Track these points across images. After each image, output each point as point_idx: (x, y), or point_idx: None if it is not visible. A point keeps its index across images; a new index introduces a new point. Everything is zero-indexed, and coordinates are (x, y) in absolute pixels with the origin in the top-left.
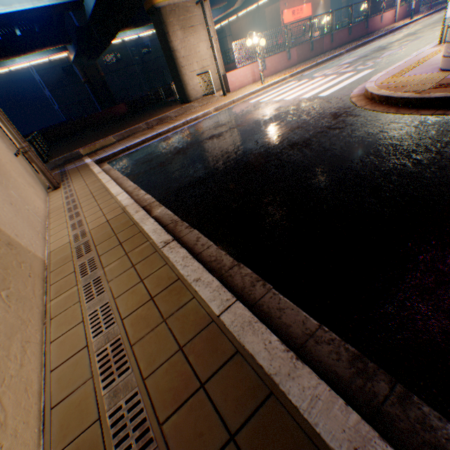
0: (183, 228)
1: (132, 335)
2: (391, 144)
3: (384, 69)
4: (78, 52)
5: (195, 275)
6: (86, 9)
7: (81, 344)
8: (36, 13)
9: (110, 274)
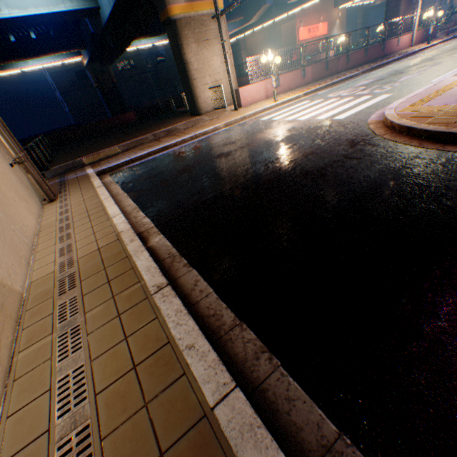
0: (180, 266)
1: (104, 422)
2: (417, 183)
3: (402, 94)
4: (91, 57)
5: (189, 339)
6: (102, 17)
7: (42, 426)
8: (51, 18)
9: (91, 323)
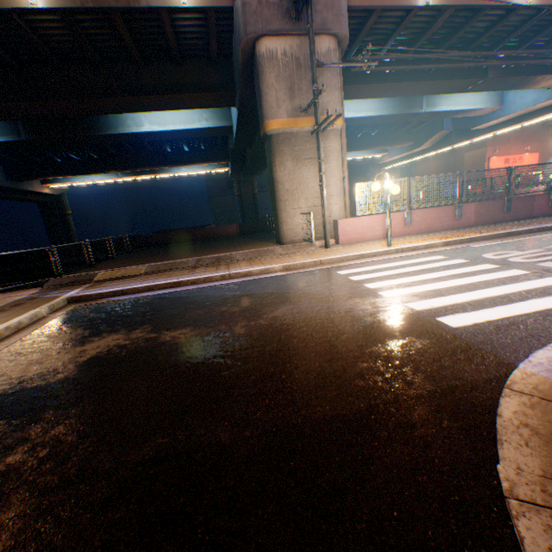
0: None
1: None
2: None
3: None
4: (233, 169)
5: None
6: (234, 134)
7: None
8: (187, 134)
9: None
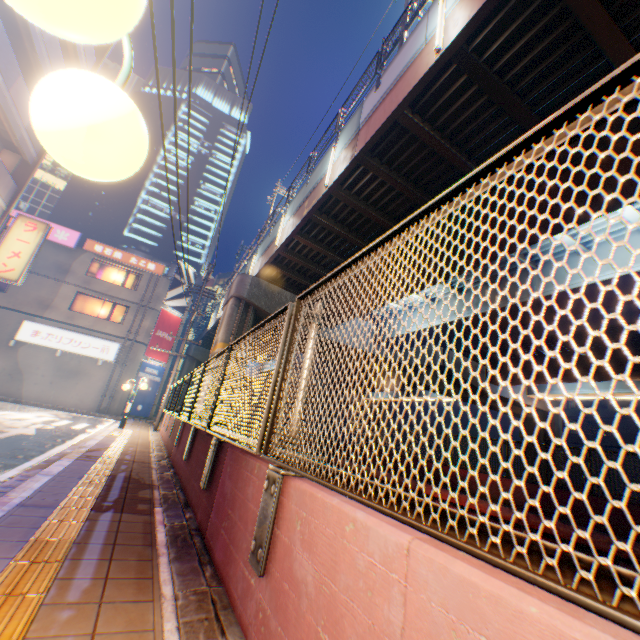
0: None
1: None
2: None
3: None
4: None
5: None
6: None
7: None
8: None
9: None
